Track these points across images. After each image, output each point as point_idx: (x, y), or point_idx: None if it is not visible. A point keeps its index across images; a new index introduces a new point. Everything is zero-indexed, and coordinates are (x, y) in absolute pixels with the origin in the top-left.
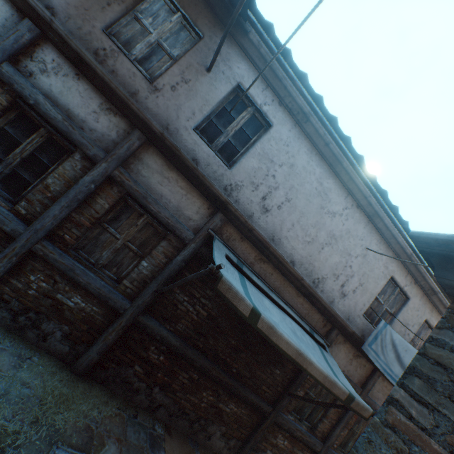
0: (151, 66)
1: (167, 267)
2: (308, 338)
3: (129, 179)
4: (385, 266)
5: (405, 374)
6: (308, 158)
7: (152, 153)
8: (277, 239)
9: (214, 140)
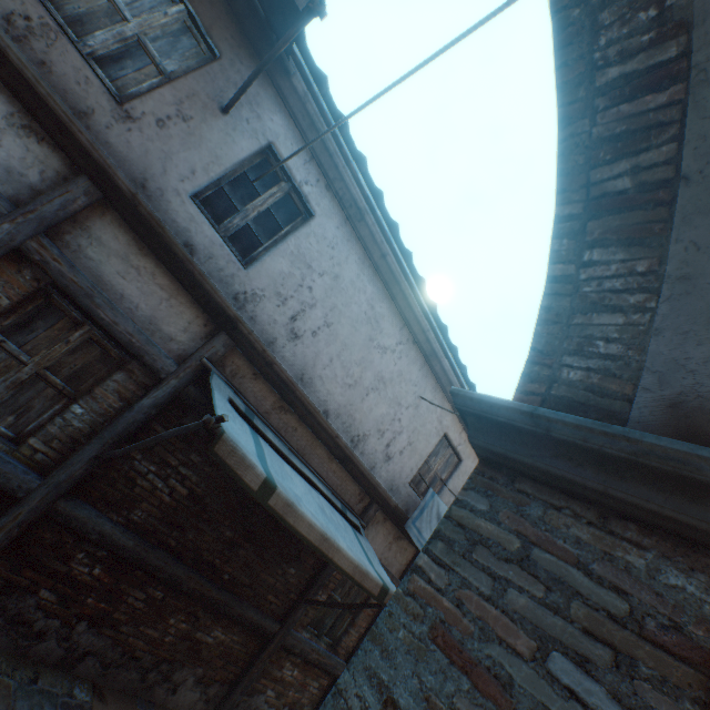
0: (122, 74)
1: (122, 417)
2: (339, 518)
3: (60, 260)
4: (439, 420)
5: (431, 539)
6: (360, 270)
7: (112, 222)
8: (308, 379)
9: (224, 220)
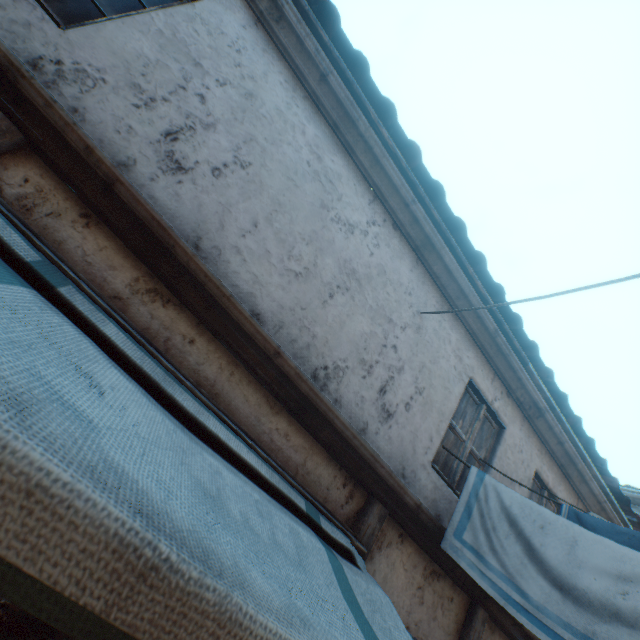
0: None
1: None
2: (291, 525)
3: None
4: (457, 355)
5: None
6: (289, 98)
7: None
8: (211, 248)
9: None
